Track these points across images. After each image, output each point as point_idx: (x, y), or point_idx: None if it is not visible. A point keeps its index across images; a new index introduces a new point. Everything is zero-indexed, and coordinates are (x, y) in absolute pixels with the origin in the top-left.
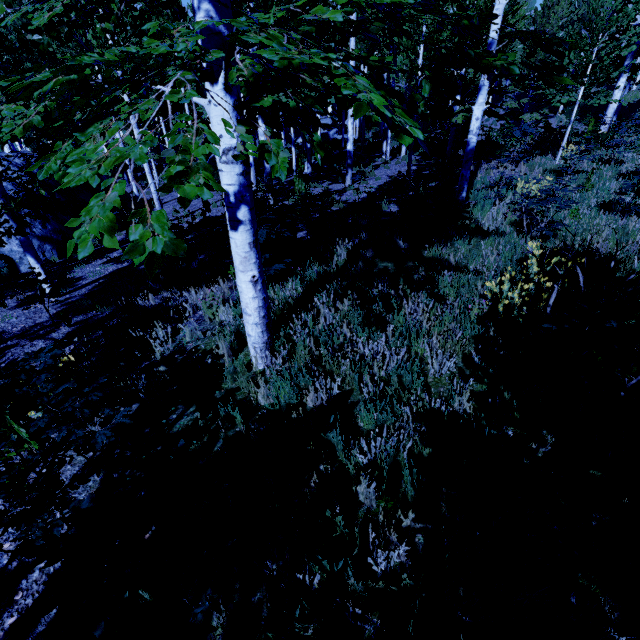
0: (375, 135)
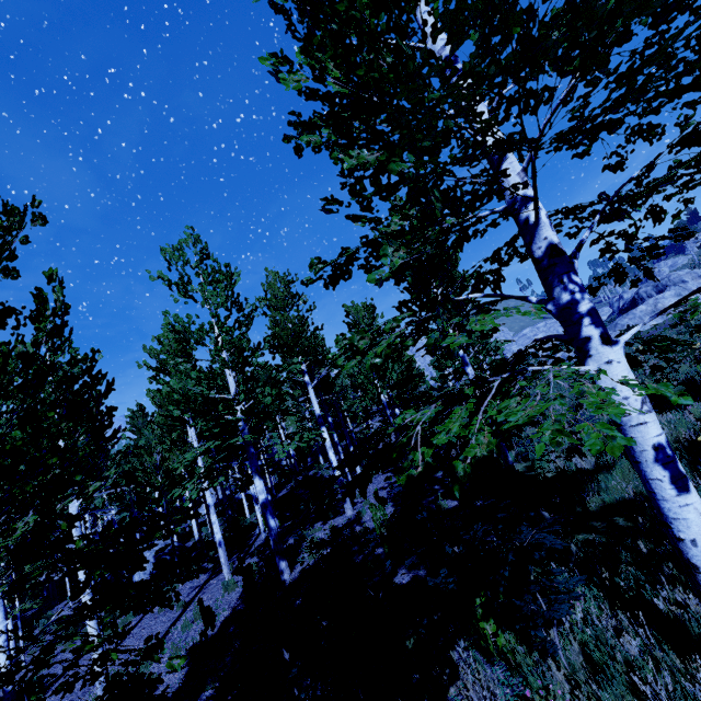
0: (282, 477)
